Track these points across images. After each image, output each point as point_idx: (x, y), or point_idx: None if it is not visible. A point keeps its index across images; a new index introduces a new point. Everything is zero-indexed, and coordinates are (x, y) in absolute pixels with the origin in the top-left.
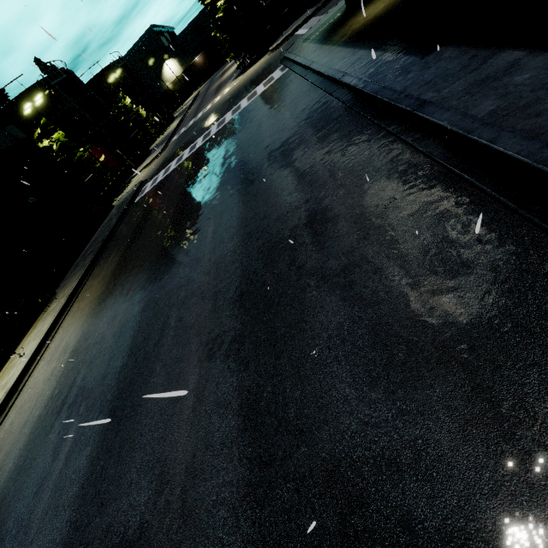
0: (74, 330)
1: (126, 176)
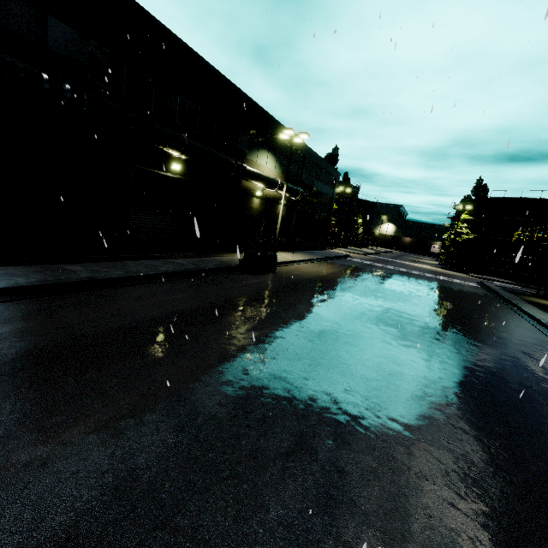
0: (324, 269)
1: (328, 244)
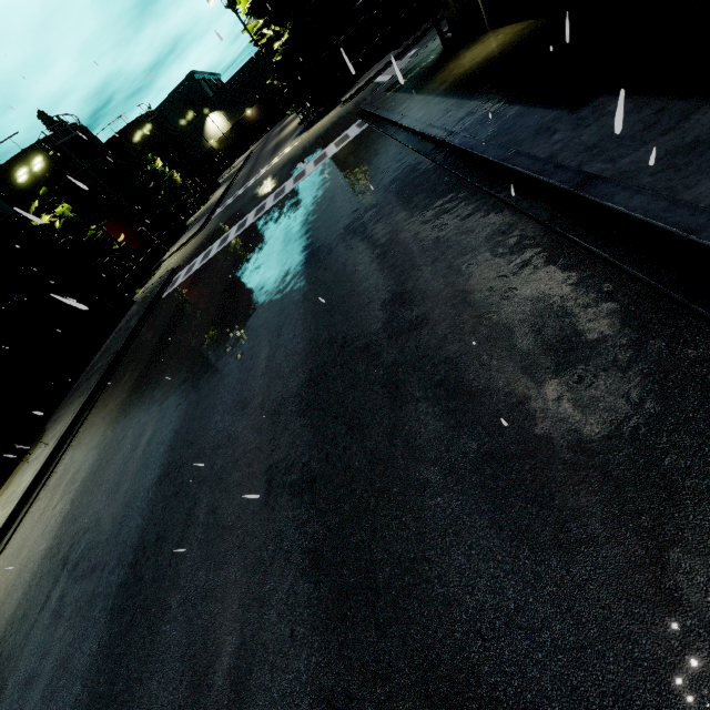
0: (60, 497)
1: (153, 260)
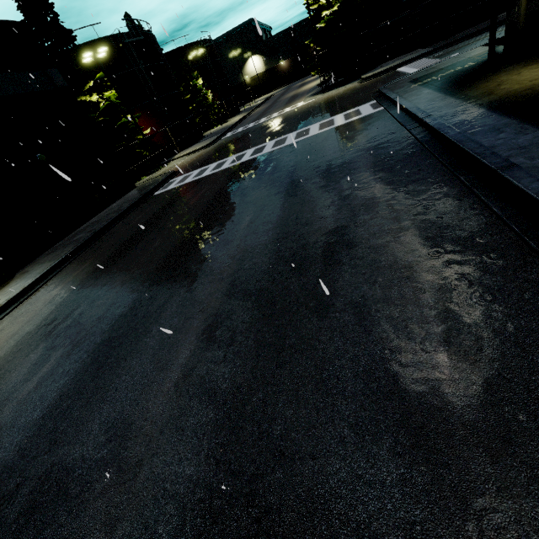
0: None
1: (167, 155)
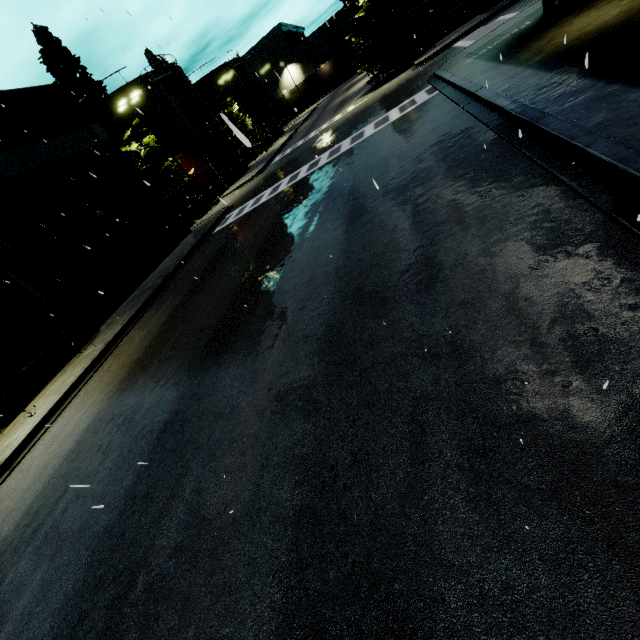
0: (92, 402)
1: (215, 195)
